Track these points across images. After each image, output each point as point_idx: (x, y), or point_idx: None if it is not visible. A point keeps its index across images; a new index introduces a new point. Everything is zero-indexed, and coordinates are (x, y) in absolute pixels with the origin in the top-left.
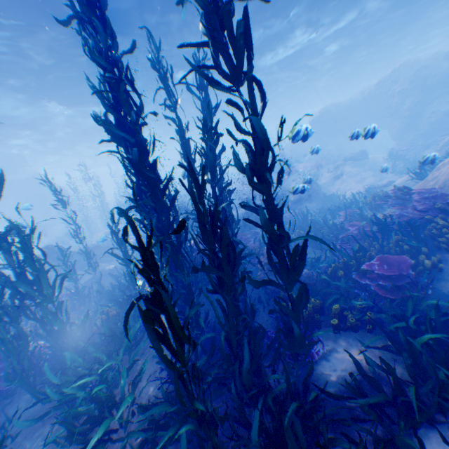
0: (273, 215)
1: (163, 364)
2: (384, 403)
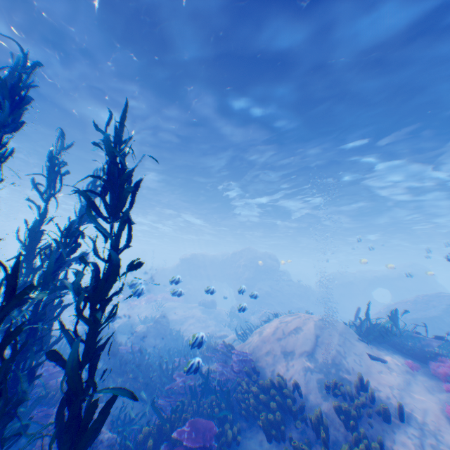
0: (90, 352)
1: None
2: None
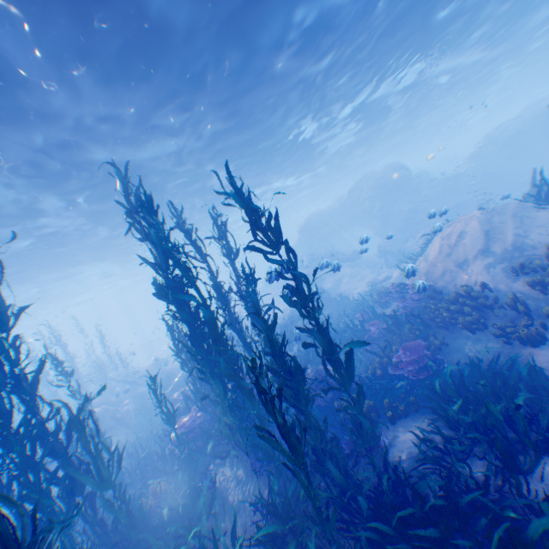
0: (322, 332)
1: (255, 506)
2: (441, 455)
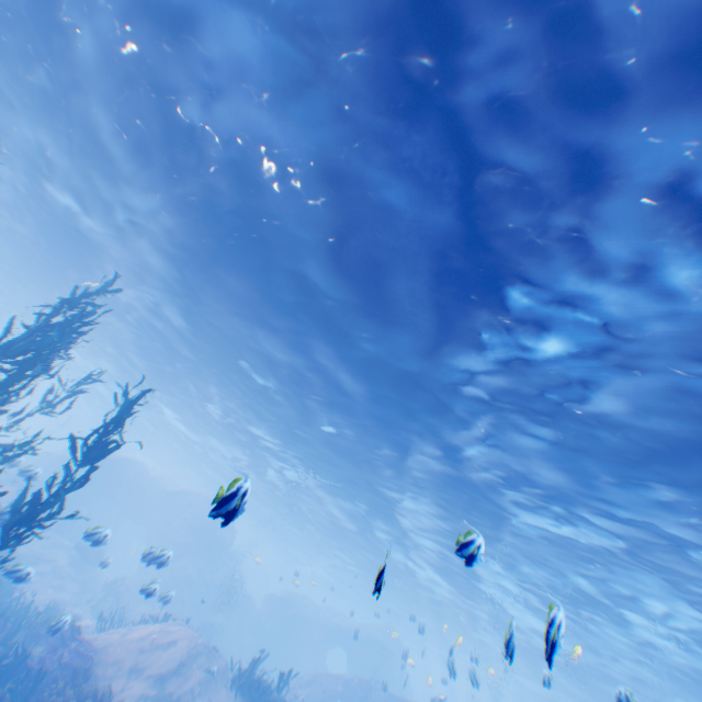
0: None
1: None
2: None
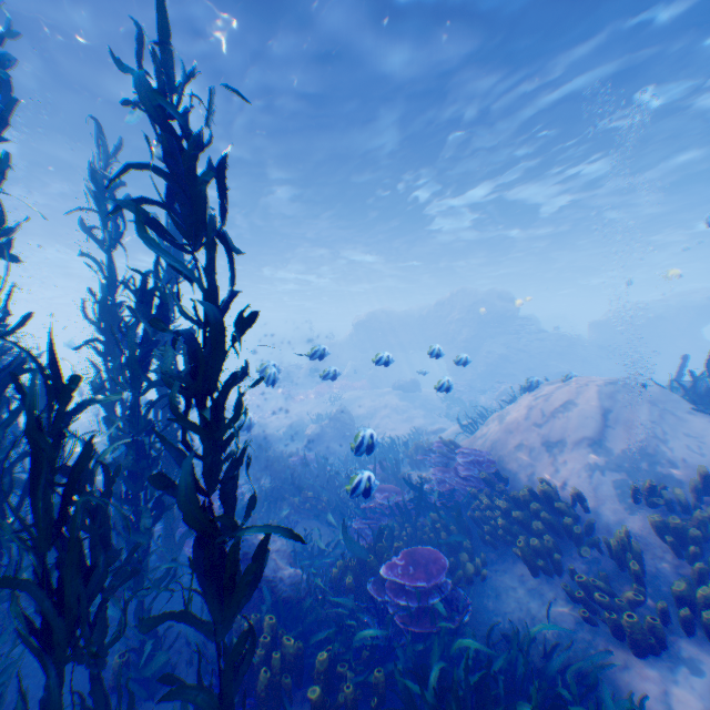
0: (215, 474)
1: None
2: None
